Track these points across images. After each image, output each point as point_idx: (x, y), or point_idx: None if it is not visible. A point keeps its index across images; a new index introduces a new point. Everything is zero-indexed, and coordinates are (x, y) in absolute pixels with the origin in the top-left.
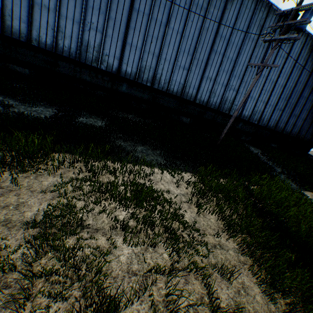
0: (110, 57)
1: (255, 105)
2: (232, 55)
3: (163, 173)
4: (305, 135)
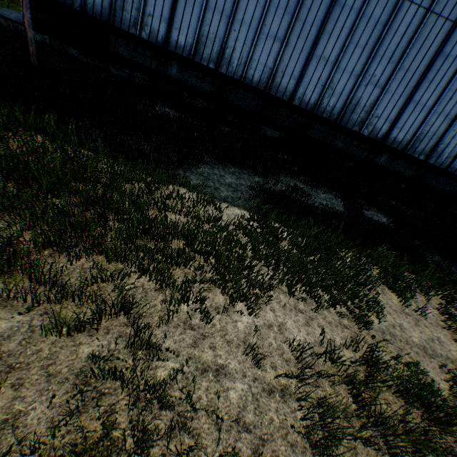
0: (380, 120)
1: None
2: None
3: None
4: None
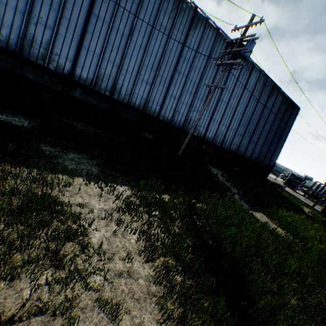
0: (62, 58)
1: (218, 128)
2: (195, 77)
3: (90, 184)
4: (264, 160)
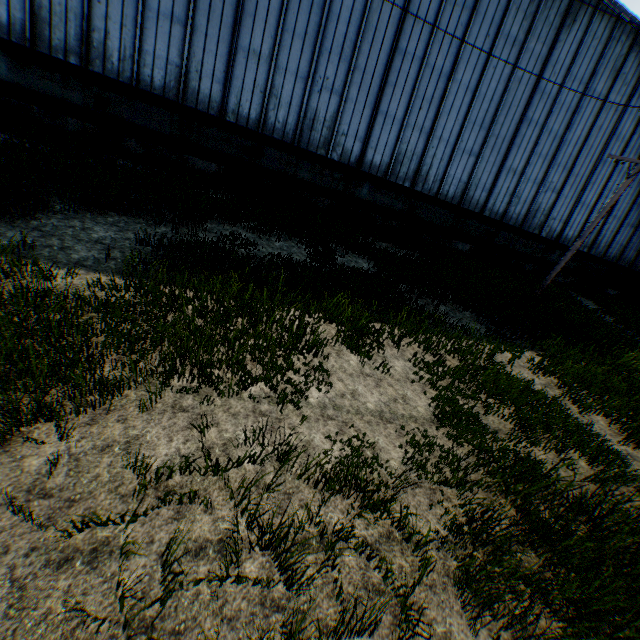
0: (349, 138)
1: (587, 219)
2: (557, 126)
3: (499, 351)
4: None
